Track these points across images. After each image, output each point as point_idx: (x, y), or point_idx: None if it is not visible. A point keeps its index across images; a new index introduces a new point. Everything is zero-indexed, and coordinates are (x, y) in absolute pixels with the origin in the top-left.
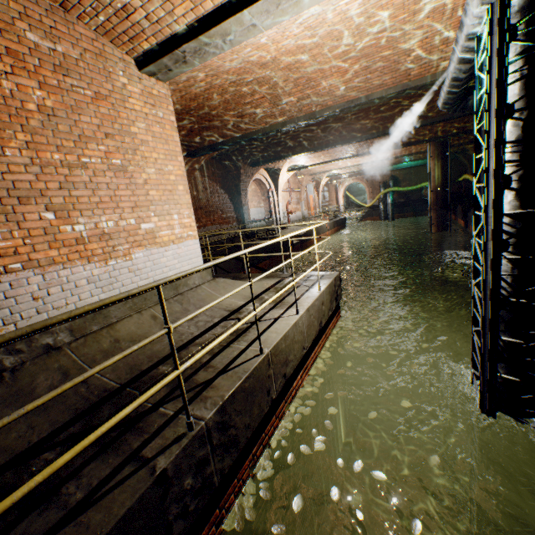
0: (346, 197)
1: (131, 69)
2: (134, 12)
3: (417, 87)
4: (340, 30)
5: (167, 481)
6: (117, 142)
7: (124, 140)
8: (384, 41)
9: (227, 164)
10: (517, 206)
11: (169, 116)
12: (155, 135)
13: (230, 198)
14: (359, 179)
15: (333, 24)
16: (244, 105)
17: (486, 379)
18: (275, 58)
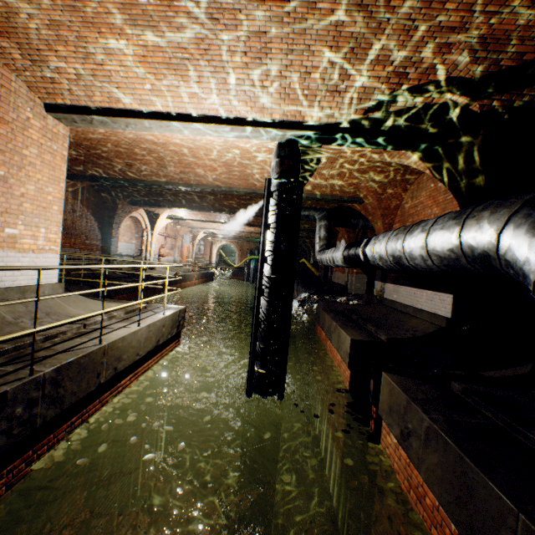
0: (220, 255)
1: (39, 109)
2: (60, 83)
3: (261, 194)
4: (212, 147)
5: (6, 401)
6: (6, 157)
7: (13, 158)
8: (240, 162)
9: (106, 195)
10: (271, 273)
11: (63, 150)
12: (45, 161)
13: (100, 227)
14: (233, 242)
15: (207, 143)
16: (135, 159)
17: (250, 372)
18: (166, 143)
